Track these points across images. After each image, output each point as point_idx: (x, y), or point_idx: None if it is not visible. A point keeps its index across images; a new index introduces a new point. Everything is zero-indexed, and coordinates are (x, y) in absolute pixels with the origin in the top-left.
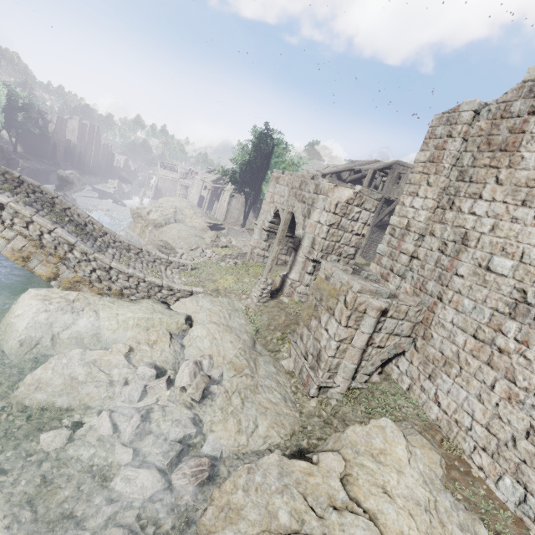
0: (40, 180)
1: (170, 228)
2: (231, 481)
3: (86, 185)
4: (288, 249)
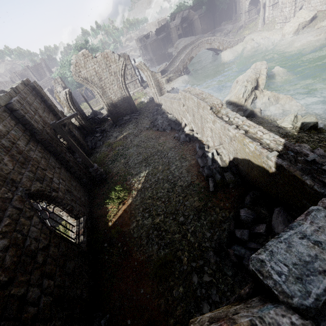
0: None
1: None
2: (284, 28)
3: None
4: (255, 13)
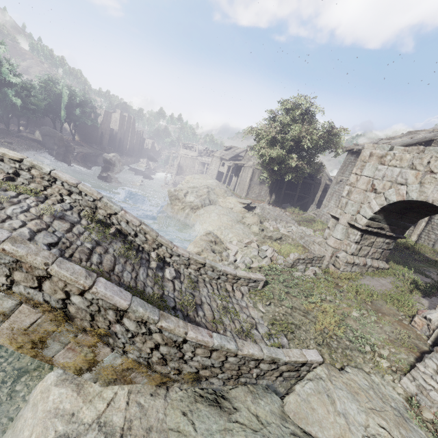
0: (90, 162)
1: (208, 211)
2: None
3: (125, 165)
4: (382, 252)
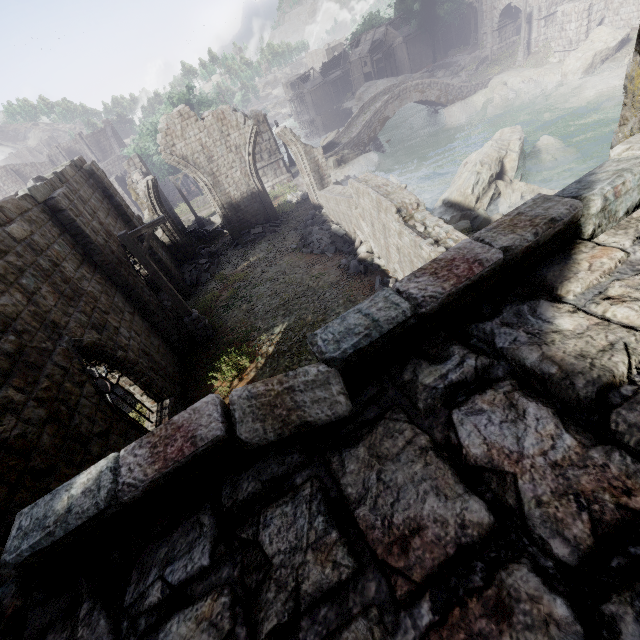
0: None
1: None
2: (565, 63)
3: None
4: (512, 32)
